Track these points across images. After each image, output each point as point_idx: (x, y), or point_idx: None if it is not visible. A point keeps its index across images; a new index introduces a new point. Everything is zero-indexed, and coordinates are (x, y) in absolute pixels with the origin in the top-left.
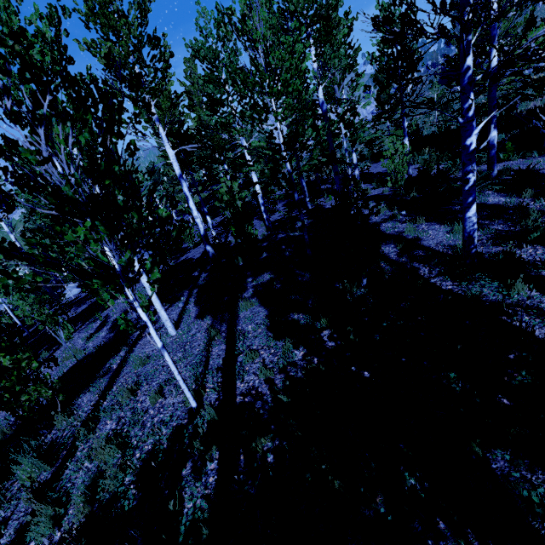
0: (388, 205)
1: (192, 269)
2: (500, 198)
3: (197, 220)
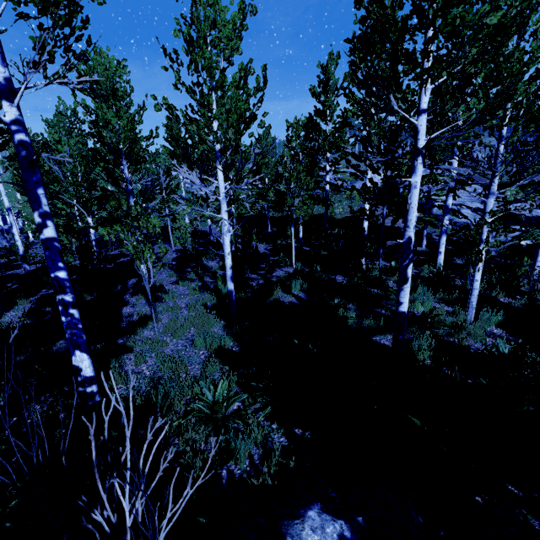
0: (177, 257)
1: (8, 281)
2: (214, 263)
3: (18, 243)
